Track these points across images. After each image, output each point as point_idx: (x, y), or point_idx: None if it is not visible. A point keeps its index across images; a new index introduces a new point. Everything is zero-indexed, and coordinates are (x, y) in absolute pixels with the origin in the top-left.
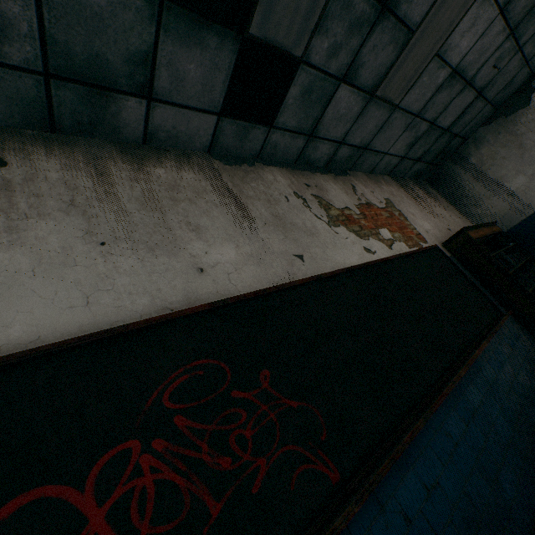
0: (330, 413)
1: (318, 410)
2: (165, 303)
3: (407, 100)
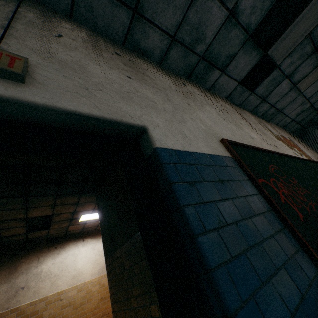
0: None
1: (316, 198)
2: (251, 144)
3: (306, 91)
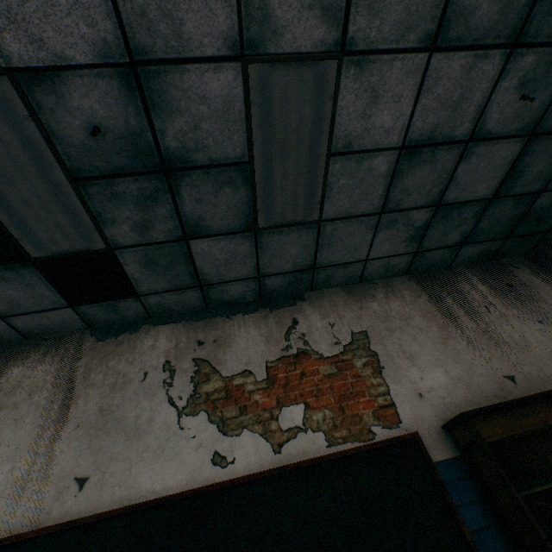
0: None
1: None
2: None
3: (335, 209)
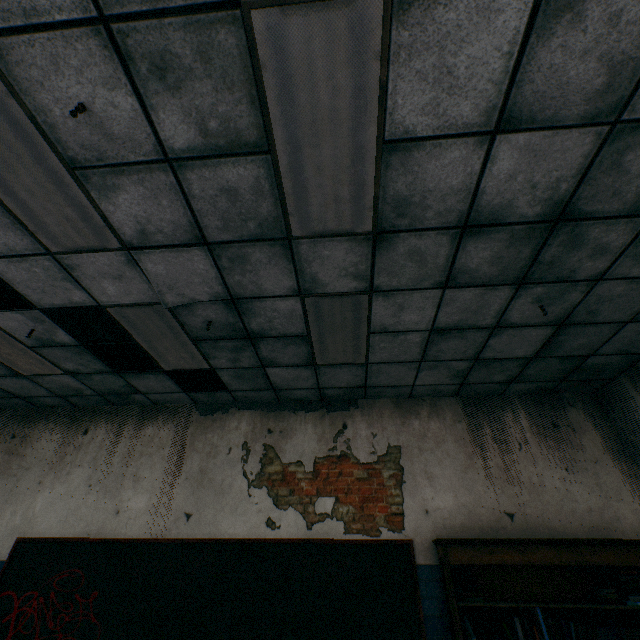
0: (106, 638)
1: (101, 632)
2: (90, 529)
3: (379, 357)
